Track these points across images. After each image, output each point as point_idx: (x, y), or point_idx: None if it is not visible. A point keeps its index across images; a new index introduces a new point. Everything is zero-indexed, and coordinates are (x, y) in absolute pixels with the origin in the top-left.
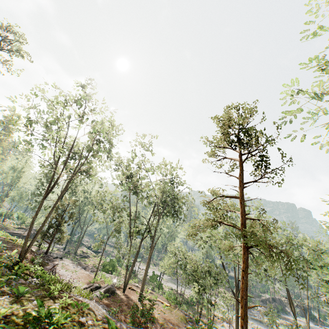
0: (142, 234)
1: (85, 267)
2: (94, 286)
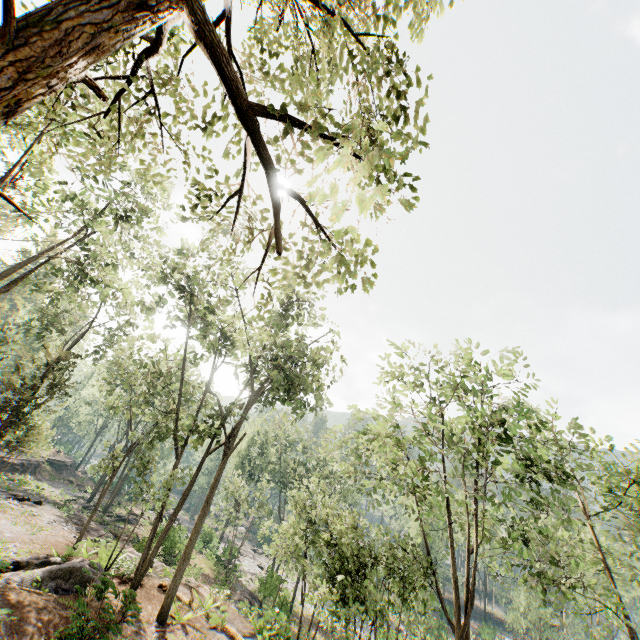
0: (200, 433)
1: (88, 530)
2: (43, 559)
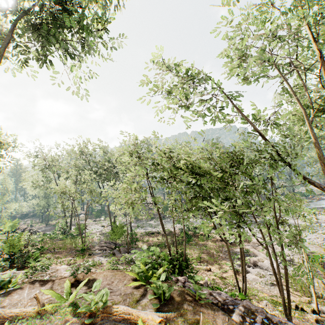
0: None
1: None
2: None
